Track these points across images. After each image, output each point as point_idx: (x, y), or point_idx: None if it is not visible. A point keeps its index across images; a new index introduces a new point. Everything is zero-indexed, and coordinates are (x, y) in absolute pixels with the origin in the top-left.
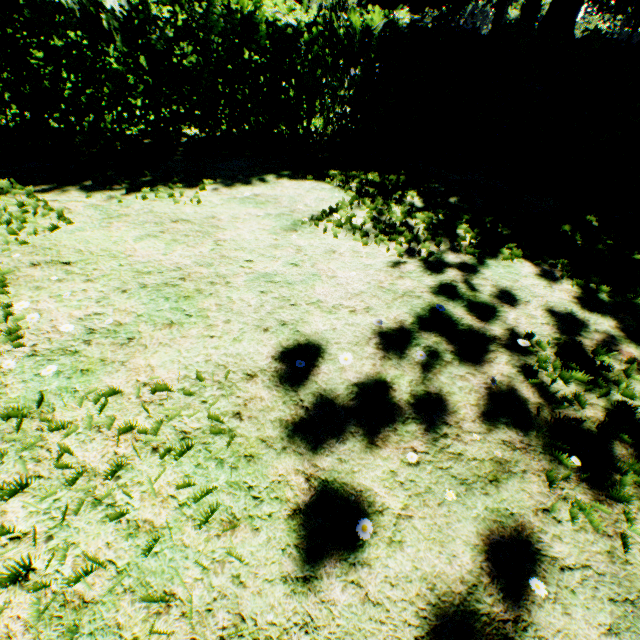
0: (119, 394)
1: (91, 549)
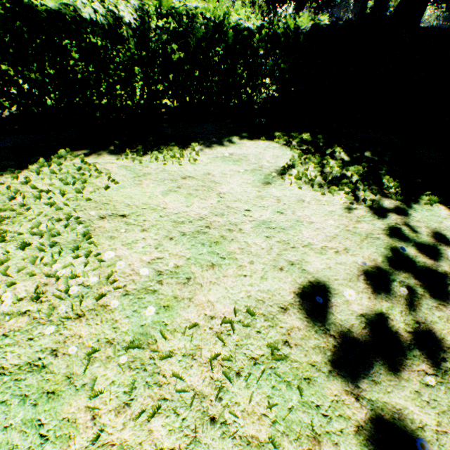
0: (196, 326)
1: None
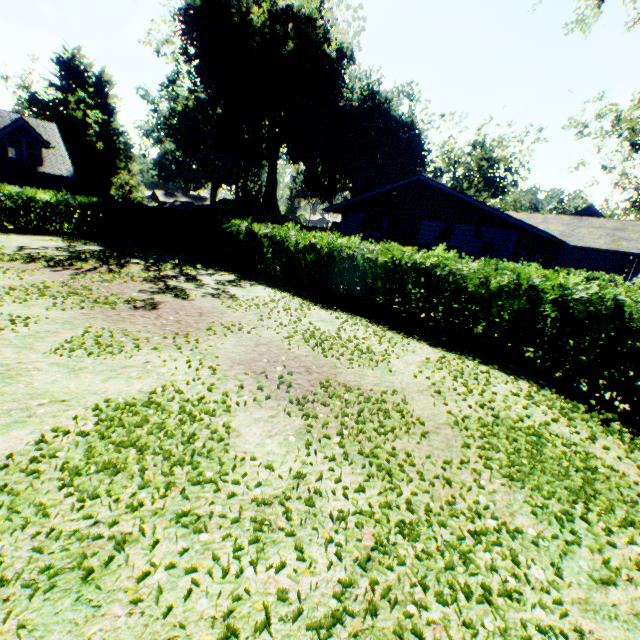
0: None
1: None
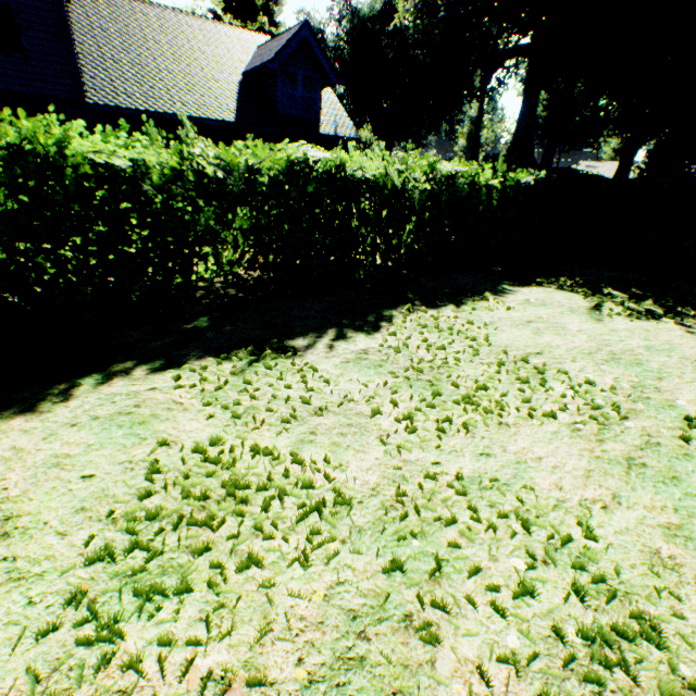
0: None
1: None
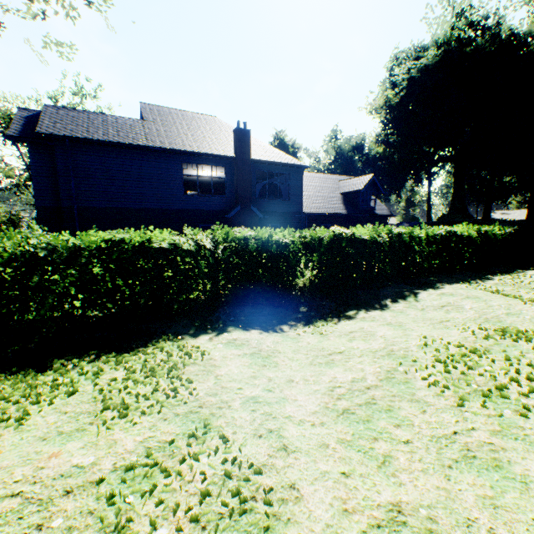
0: None
1: None
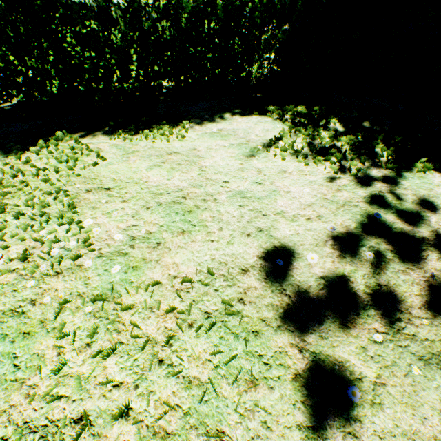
0: (159, 284)
1: (163, 396)
